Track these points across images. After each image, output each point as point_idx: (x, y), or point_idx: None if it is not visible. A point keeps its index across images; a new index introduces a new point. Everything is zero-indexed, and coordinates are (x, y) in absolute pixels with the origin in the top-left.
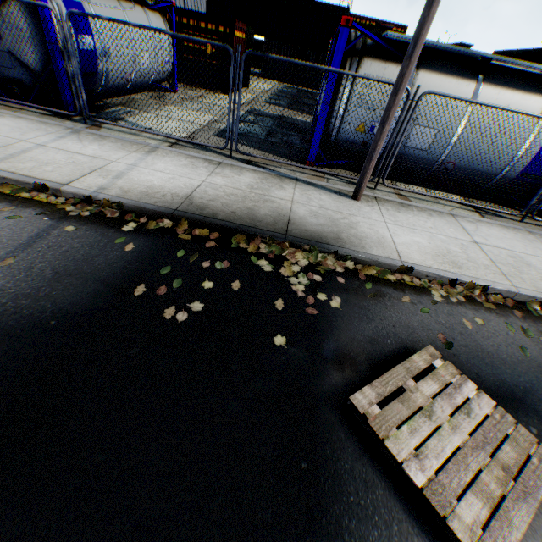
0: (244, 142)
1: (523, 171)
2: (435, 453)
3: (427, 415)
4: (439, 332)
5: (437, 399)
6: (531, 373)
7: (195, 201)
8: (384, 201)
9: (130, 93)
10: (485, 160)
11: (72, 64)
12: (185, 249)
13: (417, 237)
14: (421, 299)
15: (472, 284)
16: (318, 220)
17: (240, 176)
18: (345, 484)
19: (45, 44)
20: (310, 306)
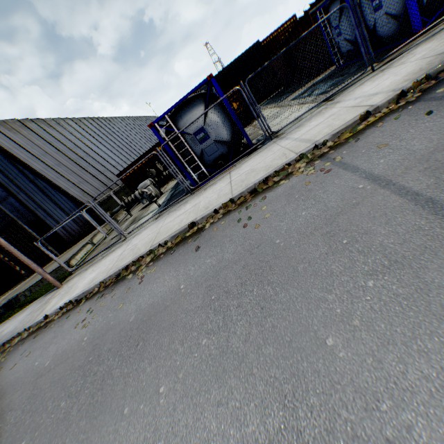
0: (348, 79)
1: None
2: None
3: None
4: None
5: None
6: None
7: None
8: None
9: None
10: None
11: (255, 109)
12: None
13: None
14: None
15: None
16: None
17: (416, 52)
18: None
19: (228, 121)
20: None
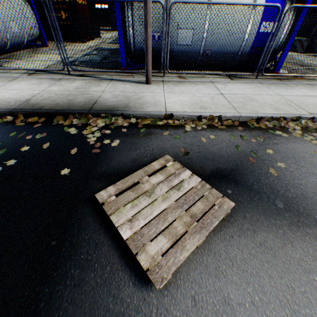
0: (83, 66)
1: (253, 46)
2: (145, 216)
3: (148, 195)
4: (183, 147)
5: (160, 184)
6: (239, 159)
7: (31, 102)
8: (168, 82)
9: (14, 51)
10: (224, 42)
11: None
12: (18, 131)
13: (182, 97)
14: (177, 131)
15: (211, 117)
16: (117, 99)
17: (72, 84)
18: (80, 249)
19: None
20: (96, 149)
